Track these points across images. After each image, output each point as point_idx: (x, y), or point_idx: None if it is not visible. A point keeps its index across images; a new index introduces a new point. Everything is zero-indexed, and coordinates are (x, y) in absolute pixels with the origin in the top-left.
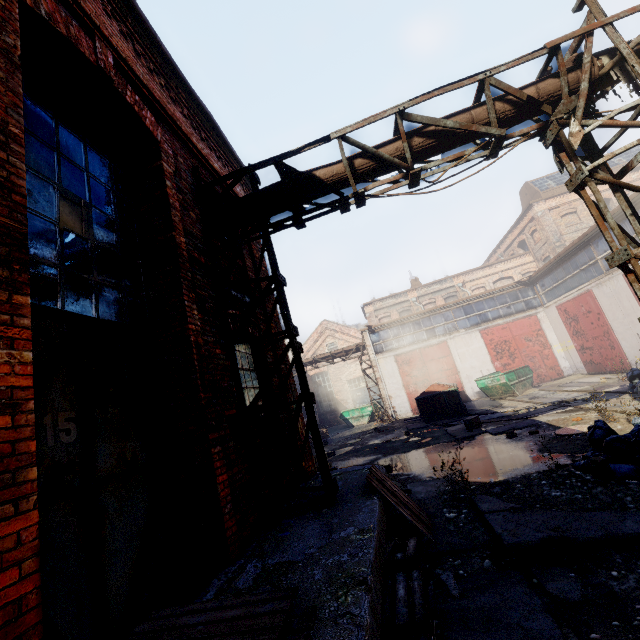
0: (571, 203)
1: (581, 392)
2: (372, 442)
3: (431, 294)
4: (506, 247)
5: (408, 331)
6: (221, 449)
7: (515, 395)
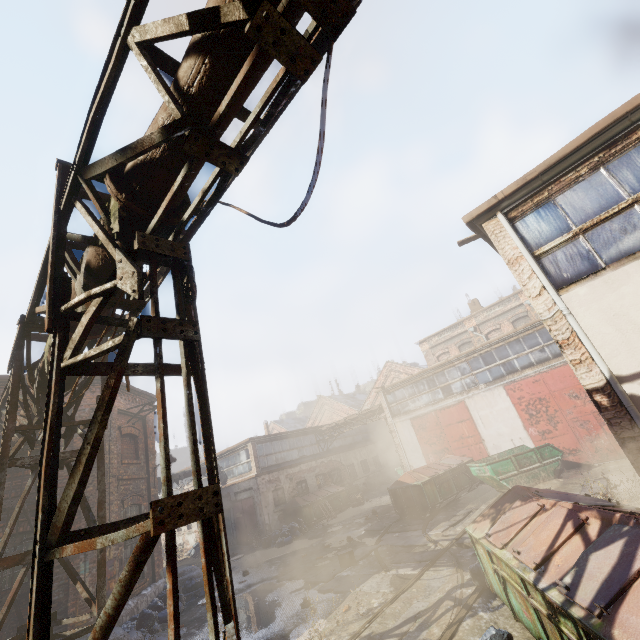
0: None
1: None
2: (331, 539)
3: (493, 319)
4: None
5: (422, 390)
6: None
7: None
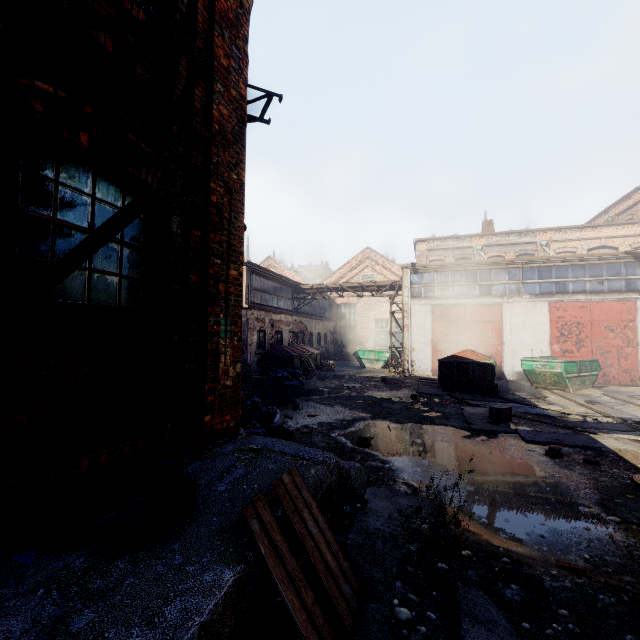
0: None
1: None
2: (371, 393)
3: (502, 246)
4: (624, 208)
5: (458, 281)
6: None
7: (566, 390)
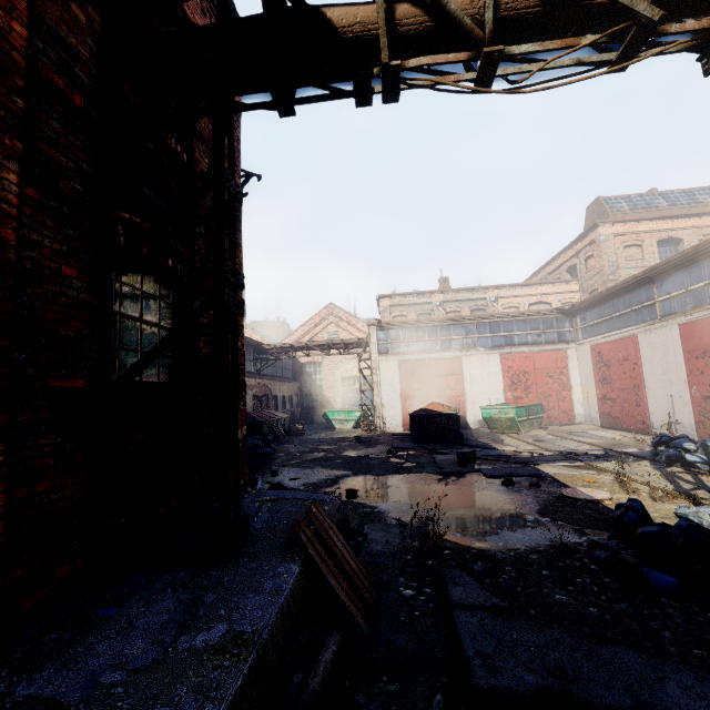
0: (640, 234)
1: (593, 446)
2: (348, 453)
3: (458, 302)
4: (554, 269)
5: (422, 337)
6: (3, 448)
7: (519, 433)
